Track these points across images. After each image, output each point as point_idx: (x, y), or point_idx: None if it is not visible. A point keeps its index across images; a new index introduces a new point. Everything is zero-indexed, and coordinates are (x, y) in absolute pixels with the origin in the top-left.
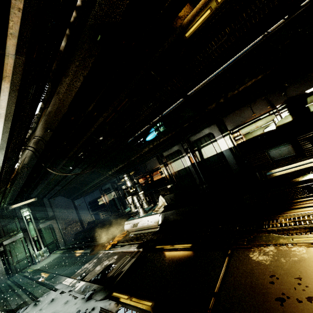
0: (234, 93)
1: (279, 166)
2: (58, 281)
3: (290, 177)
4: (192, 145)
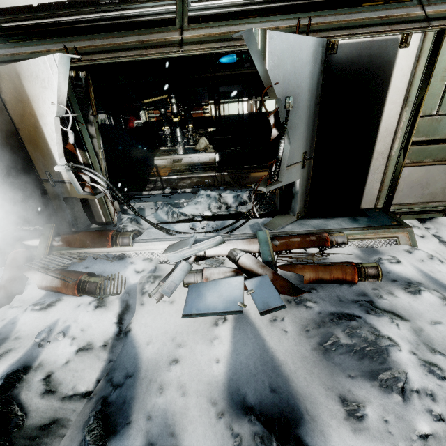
0: None
1: None
2: (131, 195)
3: None
4: (257, 93)
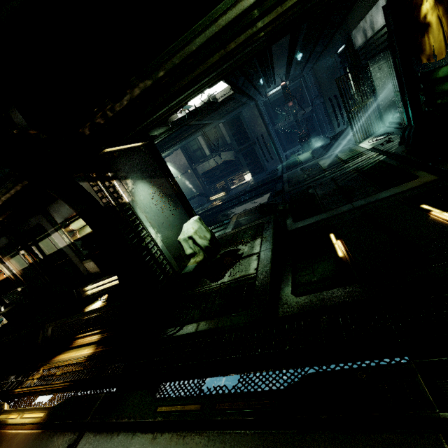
0: (8, 196)
1: (88, 284)
2: None
3: (94, 299)
4: (26, 238)
